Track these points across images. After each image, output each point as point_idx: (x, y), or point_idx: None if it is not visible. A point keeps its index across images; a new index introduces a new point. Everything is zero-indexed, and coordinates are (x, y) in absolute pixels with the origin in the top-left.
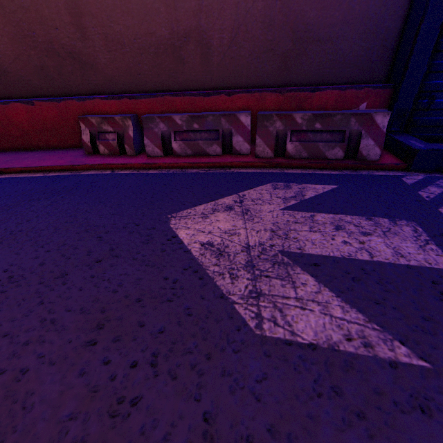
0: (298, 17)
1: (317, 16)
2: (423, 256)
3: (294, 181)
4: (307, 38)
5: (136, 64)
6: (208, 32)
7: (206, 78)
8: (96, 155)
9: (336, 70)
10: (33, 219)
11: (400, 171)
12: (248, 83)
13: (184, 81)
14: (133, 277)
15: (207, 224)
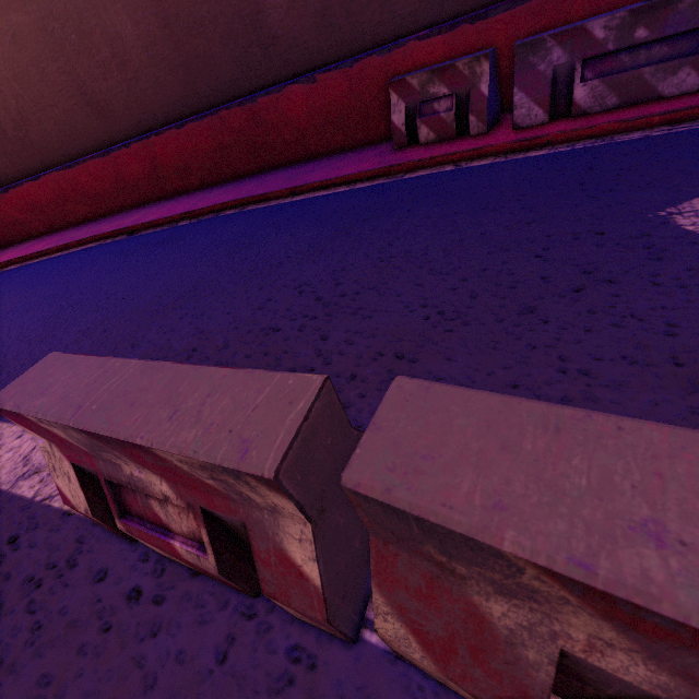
0: None
1: None
2: None
3: None
4: None
5: None
6: None
7: None
8: (412, 147)
9: None
10: (395, 242)
11: None
12: None
13: None
14: (690, 312)
15: None
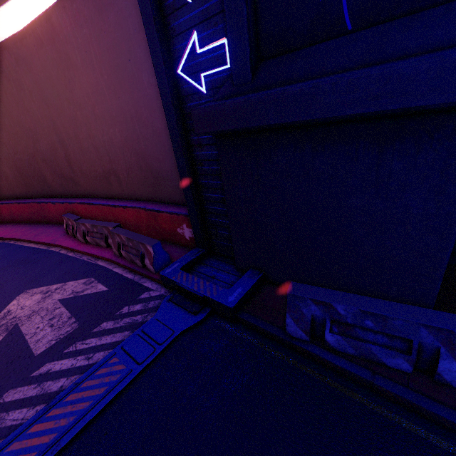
0: (151, 166)
1: (158, 166)
2: (41, 345)
3: (100, 279)
4: (159, 177)
5: (94, 184)
6: (117, 171)
7: (123, 193)
8: (69, 235)
9: (179, 196)
10: None
11: (160, 285)
12: (142, 198)
13: (114, 194)
14: None
15: (26, 300)
